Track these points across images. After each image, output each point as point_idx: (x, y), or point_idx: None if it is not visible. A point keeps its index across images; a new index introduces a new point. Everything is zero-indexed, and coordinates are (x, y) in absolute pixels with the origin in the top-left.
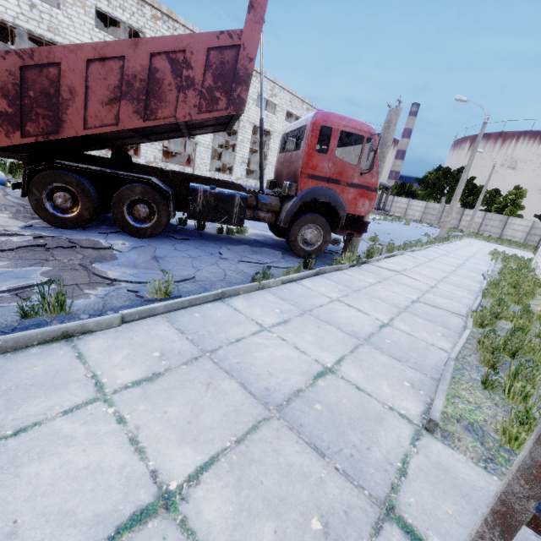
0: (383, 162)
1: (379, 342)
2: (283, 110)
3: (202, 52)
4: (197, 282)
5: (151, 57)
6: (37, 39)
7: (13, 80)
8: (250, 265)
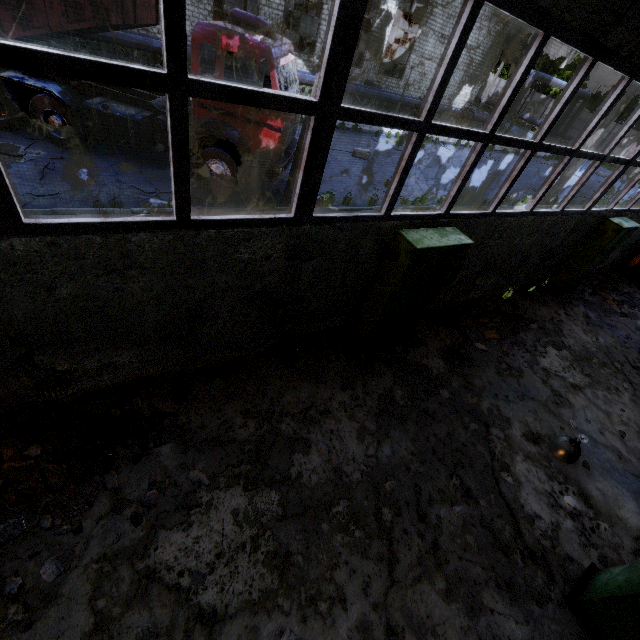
0: None
1: None
2: None
3: None
4: (55, 199)
5: None
6: None
7: None
8: (136, 192)
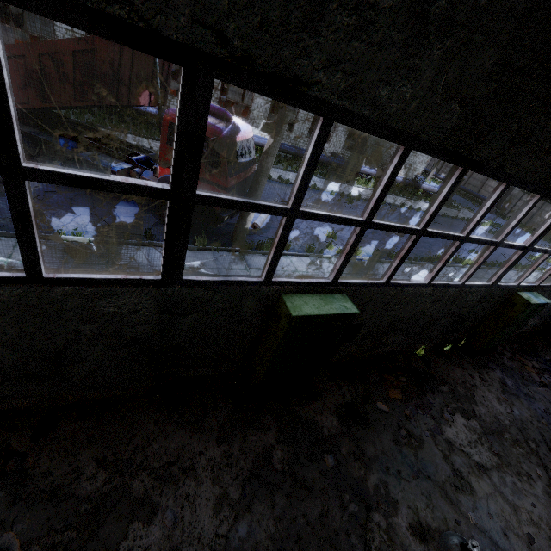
0: (266, 162)
1: None
2: None
3: (70, 54)
4: None
5: (41, 56)
6: None
7: None
8: (103, 224)
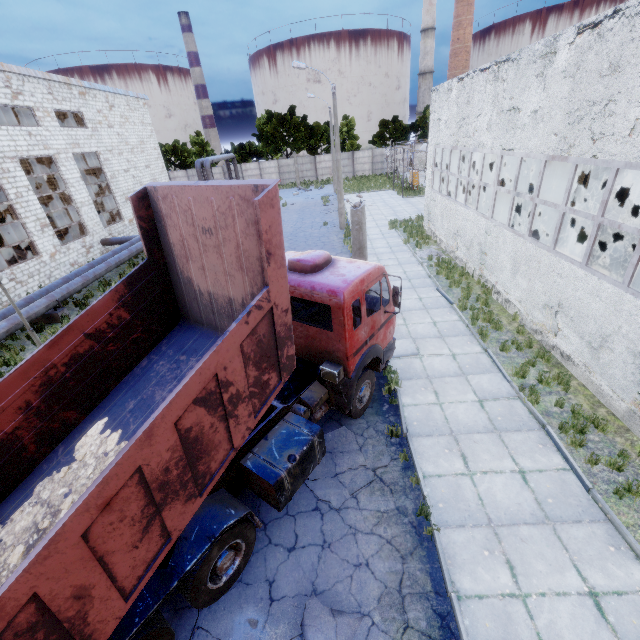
0: None
1: (552, 511)
2: (48, 112)
3: (236, 355)
4: (405, 594)
5: (174, 424)
6: None
7: None
8: (368, 491)
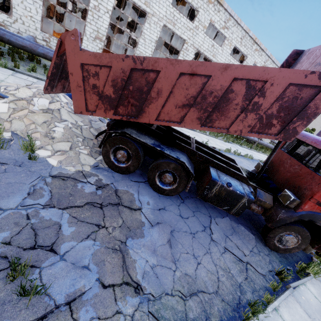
0: None
1: None
2: None
3: (282, 86)
4: (199, 296)
5: (233, 80)
6: (136, 7)
7: (123, 76)
8: (234, 259)
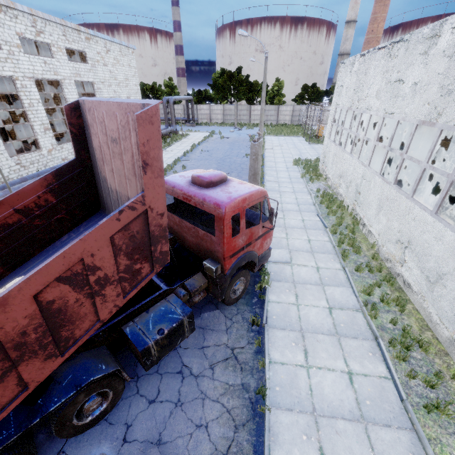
0: None
1: (368, 411)
2: (61, 48)
3: (105, 245)
4: None
5: (35, 296)
6: None
7: None
8: (223, 365)
